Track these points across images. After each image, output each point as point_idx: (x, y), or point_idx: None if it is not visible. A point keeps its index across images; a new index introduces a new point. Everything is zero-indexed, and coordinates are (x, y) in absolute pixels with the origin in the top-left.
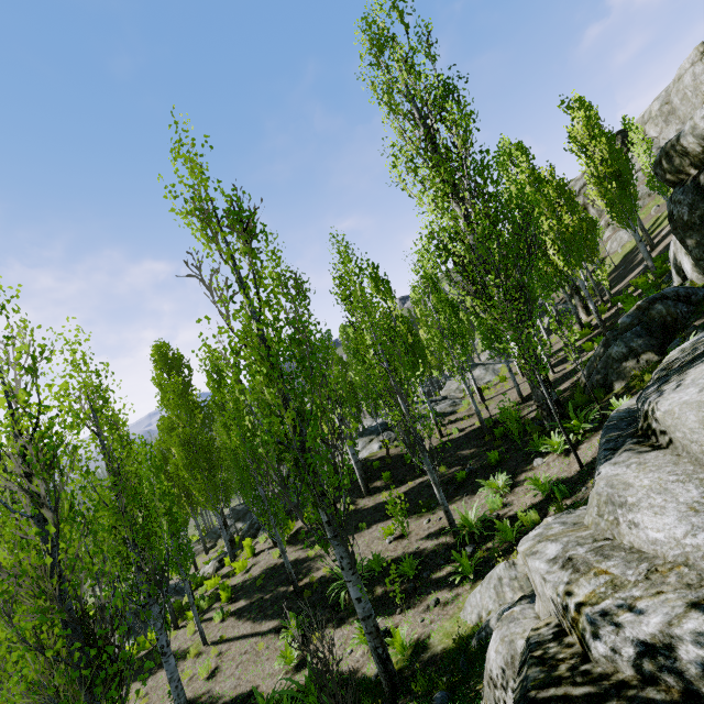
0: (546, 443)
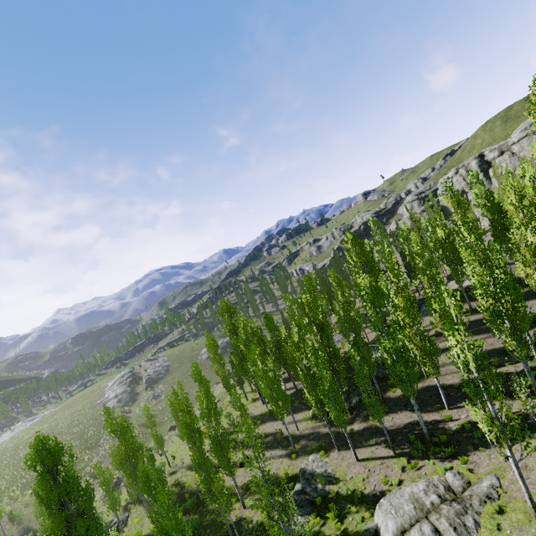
0: None
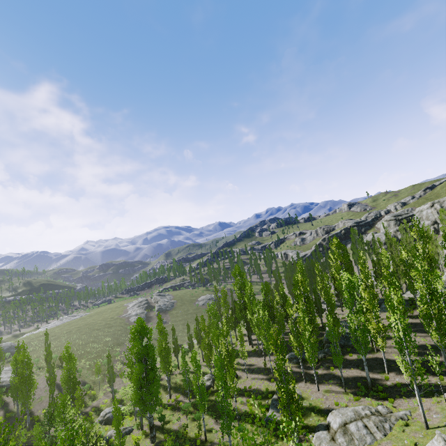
0: None
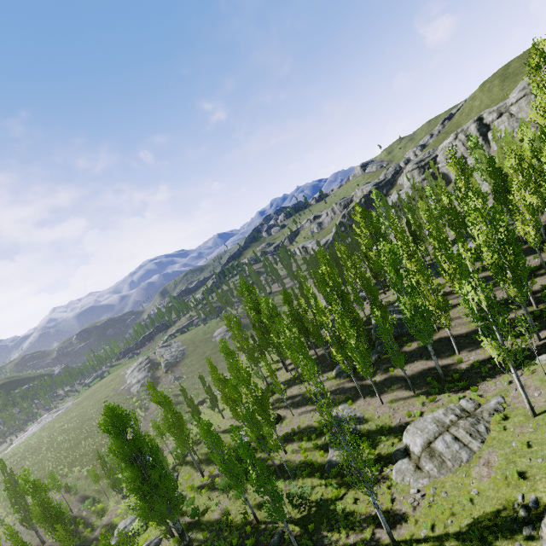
0: None
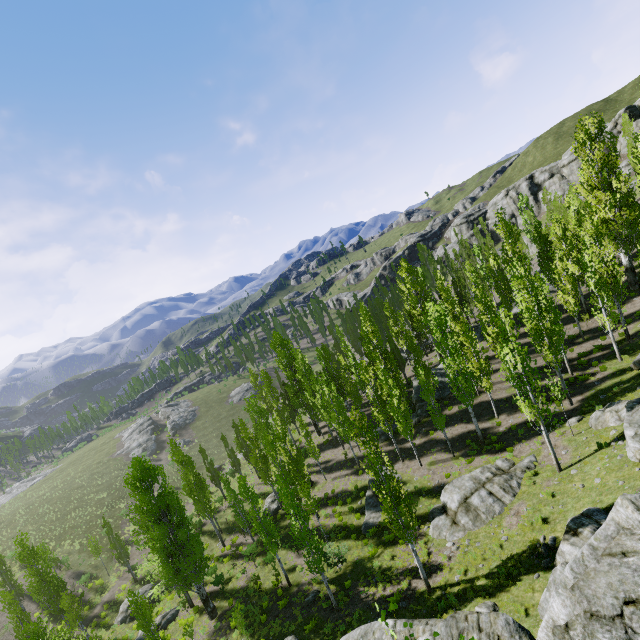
0: (636, 294)
